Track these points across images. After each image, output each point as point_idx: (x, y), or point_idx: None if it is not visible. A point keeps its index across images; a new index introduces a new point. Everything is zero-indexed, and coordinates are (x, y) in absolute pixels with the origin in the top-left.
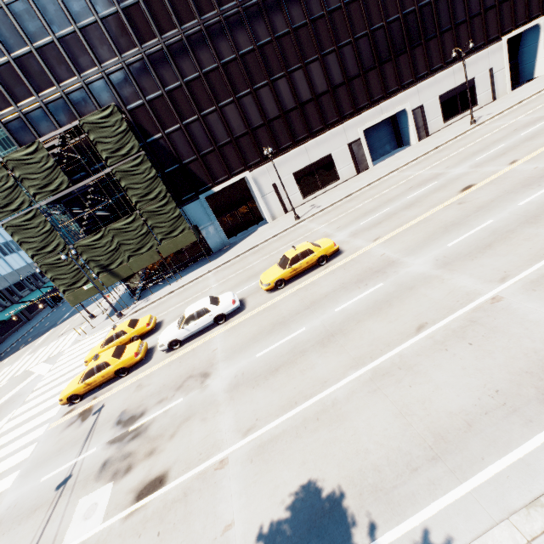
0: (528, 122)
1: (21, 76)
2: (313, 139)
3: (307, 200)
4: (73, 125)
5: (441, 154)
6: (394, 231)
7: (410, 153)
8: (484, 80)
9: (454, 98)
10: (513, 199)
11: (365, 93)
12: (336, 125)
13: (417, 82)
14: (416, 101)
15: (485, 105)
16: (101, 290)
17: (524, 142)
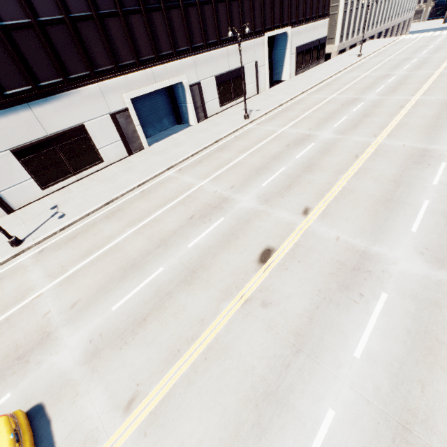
0: (297, 139)
1: None
2: (45, 97)
3: (50, 190)
4: None
5: (222, 155)
6: (166, 377)
7: (189, 139)
8: (251, 71)
9: (228, 82)
10: (341, 328)
11: (130, 45)
12: (86, 82)
13: (194, 53)
14: (193, 75)
15: (252, 97)
16: None
17: (304, 172)
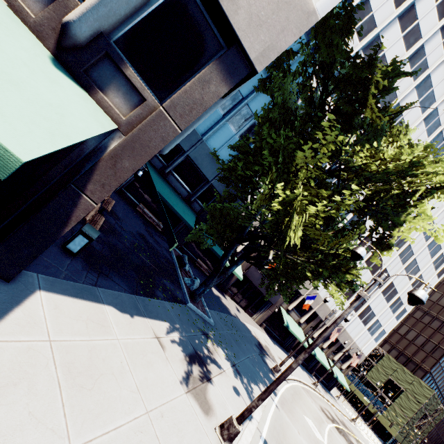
0: None
1: (438, 371)
2: None
3: None
4: (443, 408)
5: None
6: None
7: None
8: None
9: None
10: None
11: None
12: None
13: None
14: None
15: None
16: (398, 440)
17: None
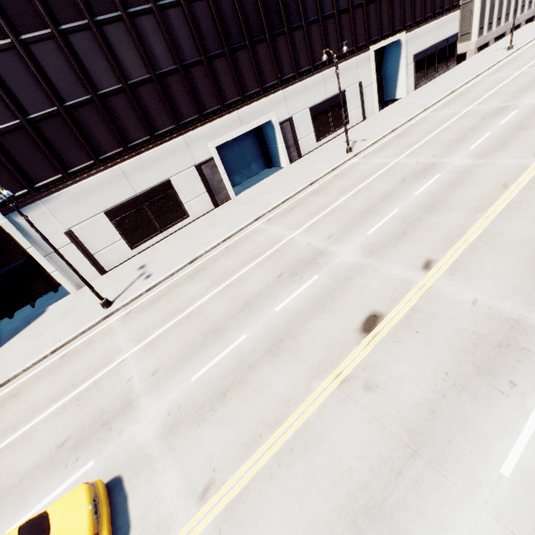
0: (415, 170)
1: None
2: (134, 157)
3: (139, 250)
4: None
5: (318, 199)
6: (245, 466)
7: (280, 184)
8: (354, 94)
9: (326, 112)
10: (479, 429)
11: (214, 91)
12: (172, 136)
13: (283, 86)
14: (283, 111)
15: (356, 125)
16: None
17: (425, 213)
